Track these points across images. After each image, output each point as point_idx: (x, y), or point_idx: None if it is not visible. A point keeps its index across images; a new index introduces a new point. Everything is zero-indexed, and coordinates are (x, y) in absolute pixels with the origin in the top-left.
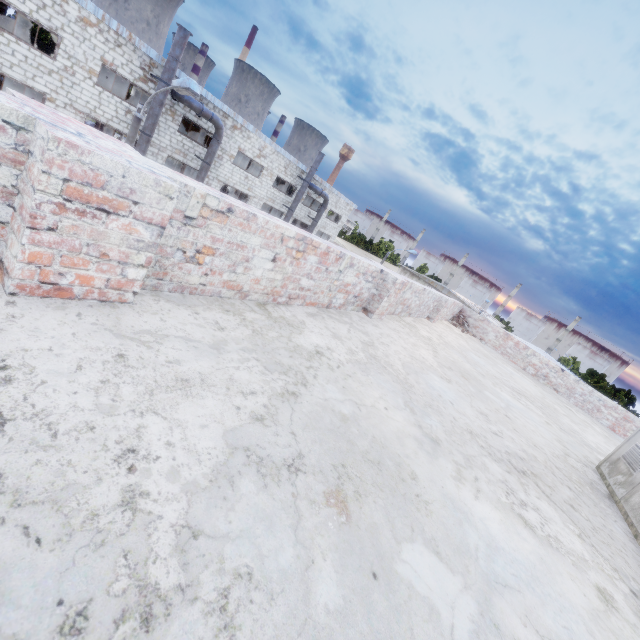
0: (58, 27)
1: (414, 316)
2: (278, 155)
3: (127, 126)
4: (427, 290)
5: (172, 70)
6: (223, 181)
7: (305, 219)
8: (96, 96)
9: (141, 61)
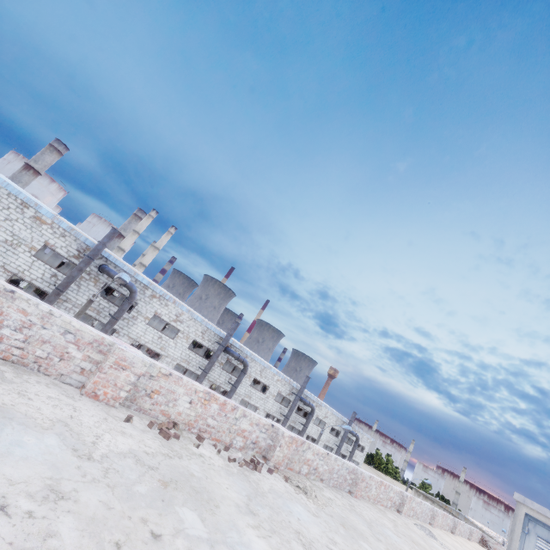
0: (270, 384)
1: (463, 537)
2: (333, 415)
3: (278, 413)
4: (464, 523)
5: (302, 391)
6: (307, 433)
7: (344, 451)
8: (272, 404)
9: (290, 388)
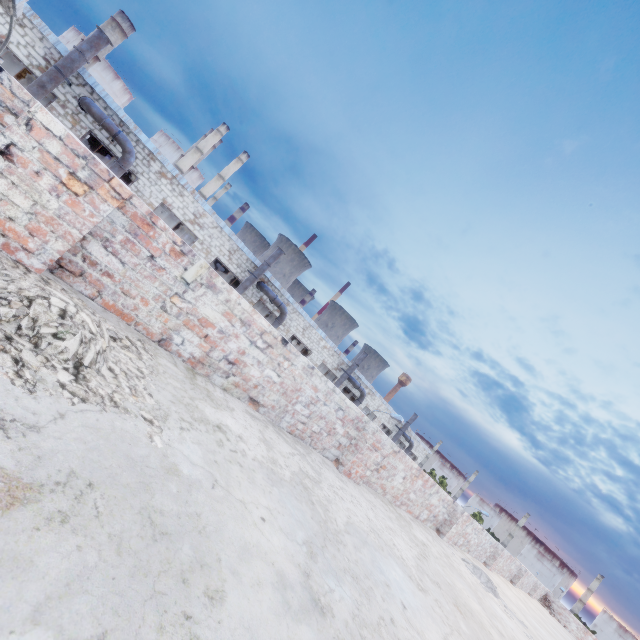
0: (313, 348)
1: (523, 589)
2: (387, 410)
3: None
4: (531, 575)
5: (354, 369)
6: None
7: None
8: None
9: (339, 361)
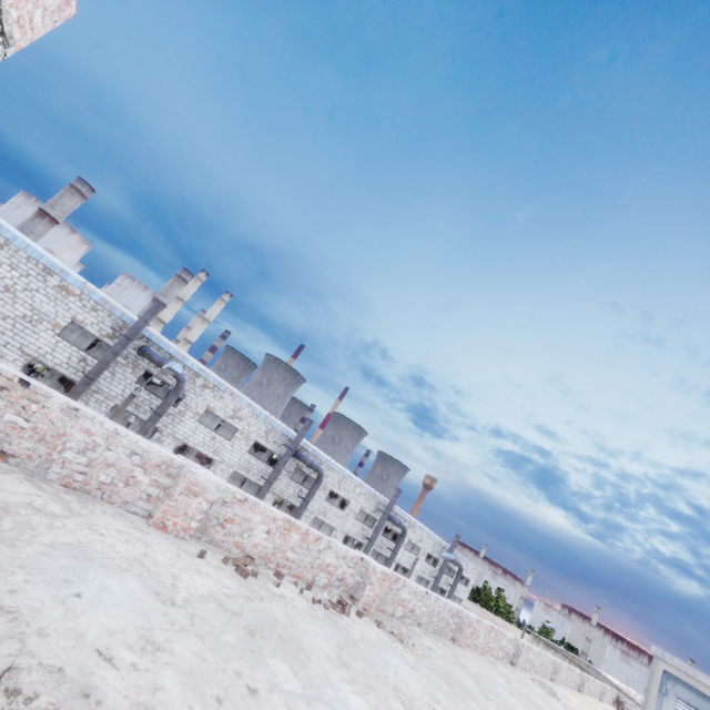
0: (350, 498)
1: (593, 696)
2: (430, 538)
3: (360, 536)
4: (595, 680)
5: (391, 508)
6: (397, 561)
7: (444, 585)
8: (353, 523)
9: (375, 503)
